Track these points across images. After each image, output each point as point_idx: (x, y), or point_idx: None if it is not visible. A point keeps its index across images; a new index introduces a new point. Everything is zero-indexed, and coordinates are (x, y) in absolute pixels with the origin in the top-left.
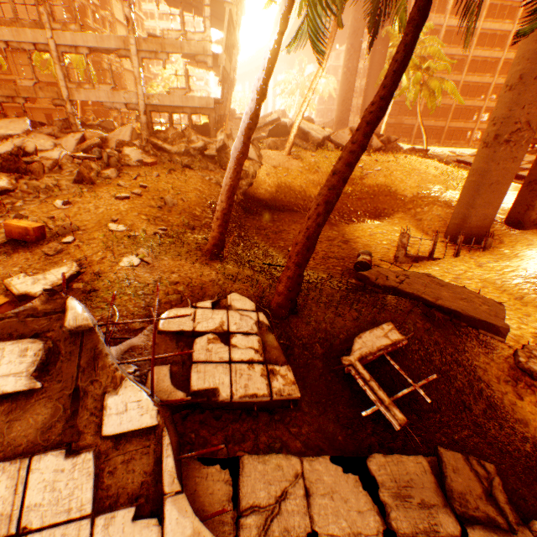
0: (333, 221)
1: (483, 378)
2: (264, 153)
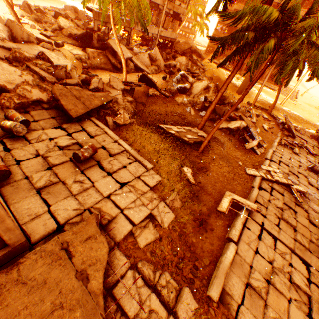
0: None
1: None
2: None
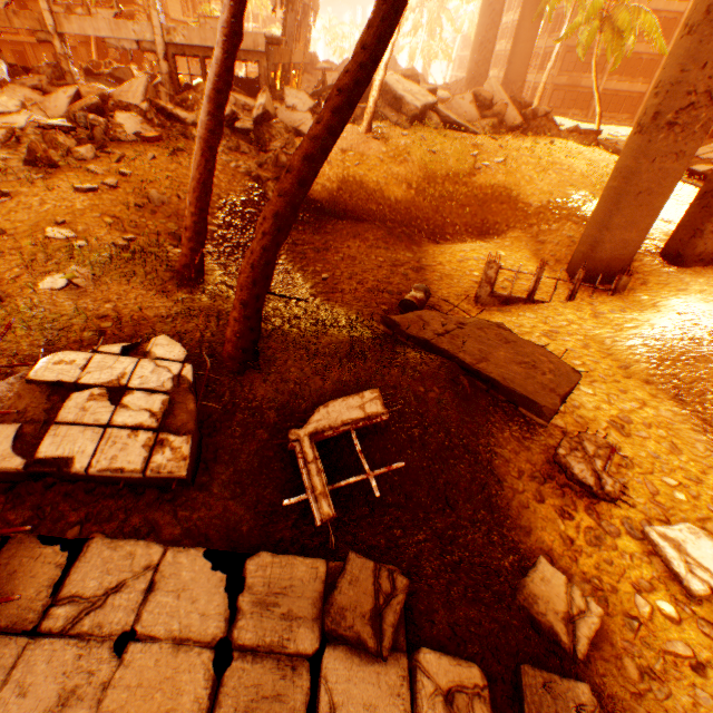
0: (417, 238)
1: (498, 471)
2: None
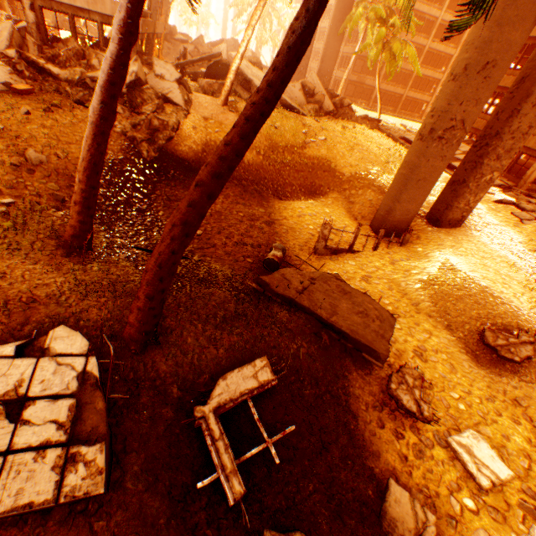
0: (265, 194)
1: (353, 407)
2: (195, 97)
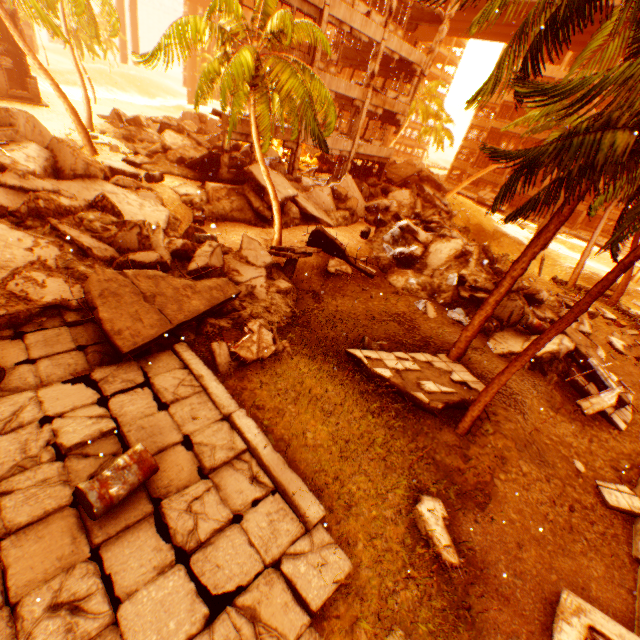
0: None
1: None
2: None
